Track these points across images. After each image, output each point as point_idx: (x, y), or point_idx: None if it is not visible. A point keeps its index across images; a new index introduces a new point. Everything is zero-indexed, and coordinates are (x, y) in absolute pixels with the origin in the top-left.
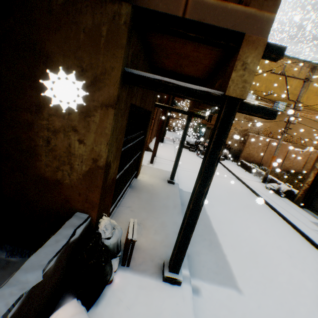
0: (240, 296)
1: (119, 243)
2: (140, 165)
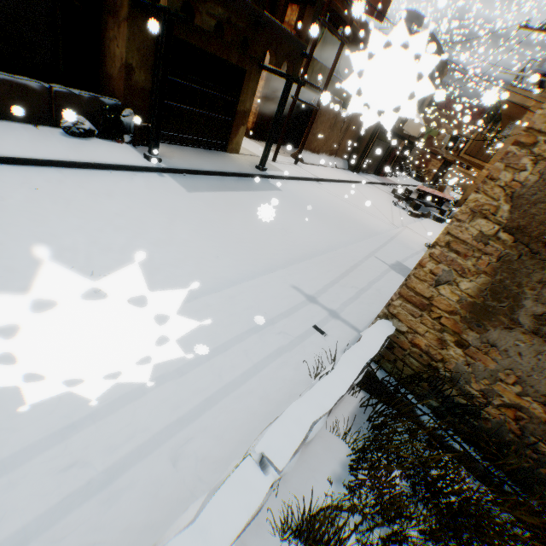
0: (184, 191)
1: (132, 126)
2: (237, 142)
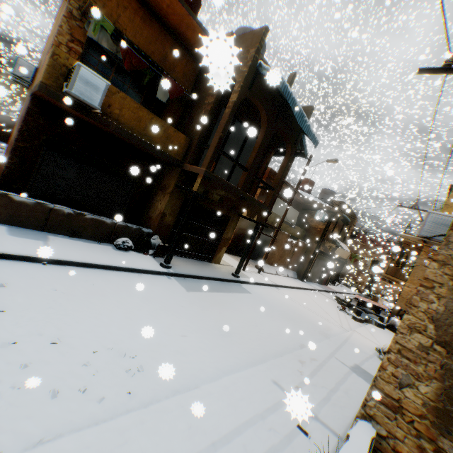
0: (184, 290)
1: (156, 245)
2: (219, 256)
